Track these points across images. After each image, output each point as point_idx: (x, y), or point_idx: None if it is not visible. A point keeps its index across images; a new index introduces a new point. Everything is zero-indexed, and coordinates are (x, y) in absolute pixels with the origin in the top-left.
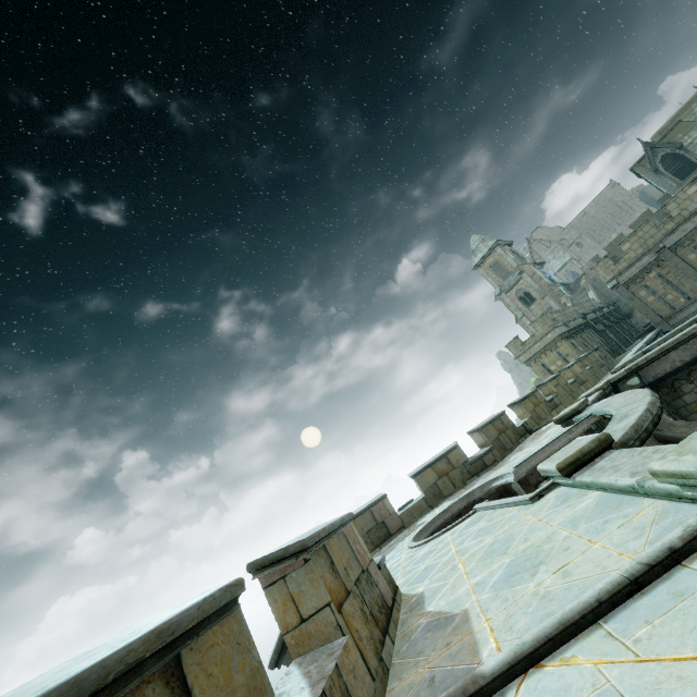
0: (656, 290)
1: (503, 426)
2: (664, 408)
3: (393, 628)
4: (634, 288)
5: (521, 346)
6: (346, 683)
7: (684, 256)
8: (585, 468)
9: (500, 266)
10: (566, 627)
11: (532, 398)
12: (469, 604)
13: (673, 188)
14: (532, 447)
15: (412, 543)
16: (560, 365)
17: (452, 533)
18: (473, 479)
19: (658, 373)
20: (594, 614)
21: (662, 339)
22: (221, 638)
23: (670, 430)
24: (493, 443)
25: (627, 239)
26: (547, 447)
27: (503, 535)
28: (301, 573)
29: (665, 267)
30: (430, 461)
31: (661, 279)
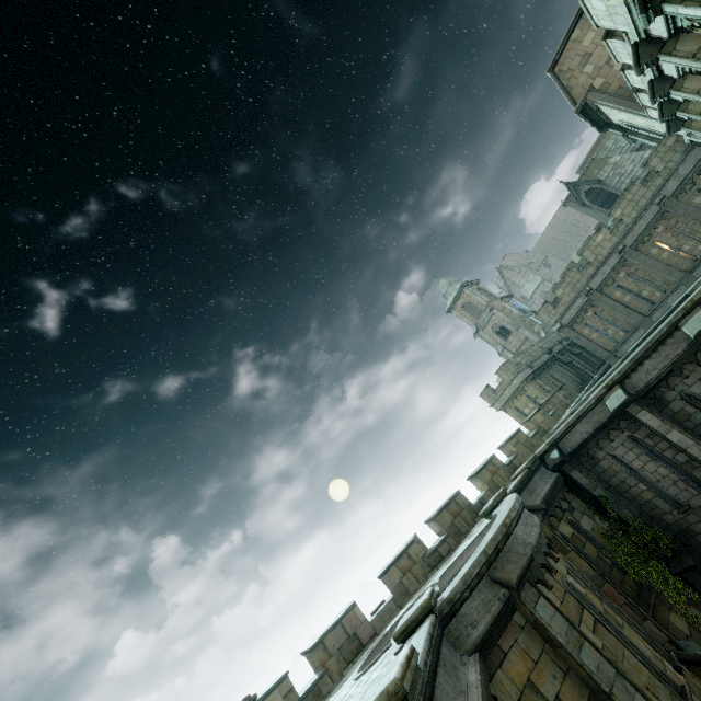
0: (596, 327)
1: (458, 507)
2: (586, 477)
3: None
4: (577, 327)
5: (493, 394)
6: None
7: (611, 294)
8: (412, 636)
9: (471, 305)
10: None
11: (489, 466)
12: None
13: (603, 218)
14: (470, 539)
15: (355, 674)
16: (532, 407)
17: (370, 671)
18: (433, 572)
19: (572, 444)
20: None
21: (582, 400)
22: None
23: (502, 568)
24: (448, 531)
25: (559, 285)
26: (464, 552)
27: None
28: None
29: (598, 306)
30: (393, 558)
31: (598, 317)
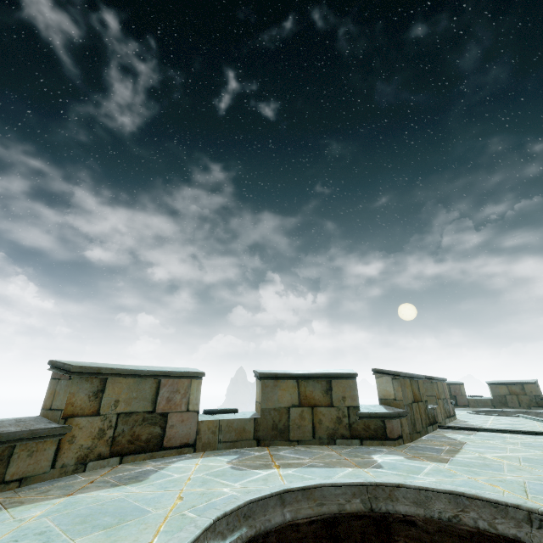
0: None
1: None
2: None
3: (450, 420)
4: None
5: None
6: (437, 412)
7: None
8: None
9: None
10: (507, 430)
11: None
12: (484, 426)
13: None
14: None
15: (470, 411)
16: None
17: (496, 416)
18: (538, 408)
19: None
20: (517, 432)
21: None
22: (421, 383)
23: None
24: None
25: None
26: None
27: (518, 423)
28: (428, 384)
29: None
30: (507, 381)
31: None
